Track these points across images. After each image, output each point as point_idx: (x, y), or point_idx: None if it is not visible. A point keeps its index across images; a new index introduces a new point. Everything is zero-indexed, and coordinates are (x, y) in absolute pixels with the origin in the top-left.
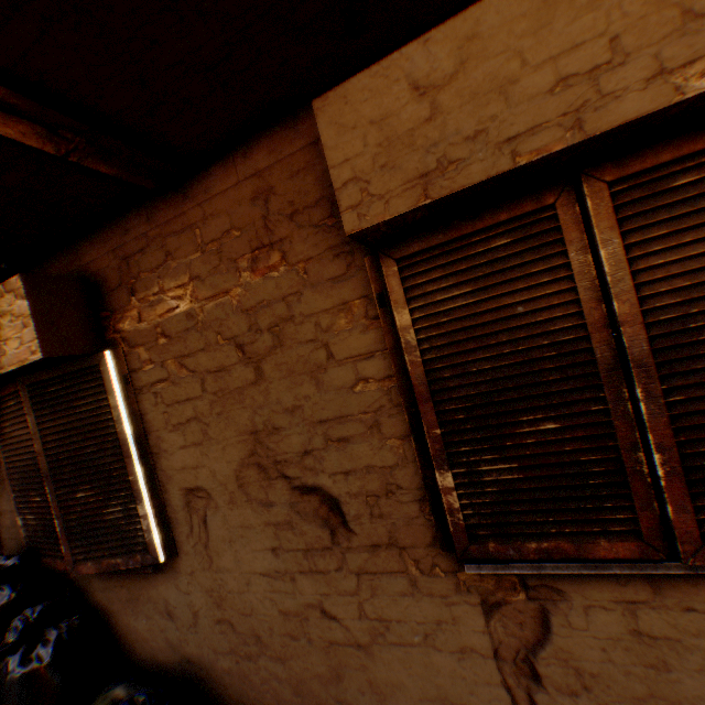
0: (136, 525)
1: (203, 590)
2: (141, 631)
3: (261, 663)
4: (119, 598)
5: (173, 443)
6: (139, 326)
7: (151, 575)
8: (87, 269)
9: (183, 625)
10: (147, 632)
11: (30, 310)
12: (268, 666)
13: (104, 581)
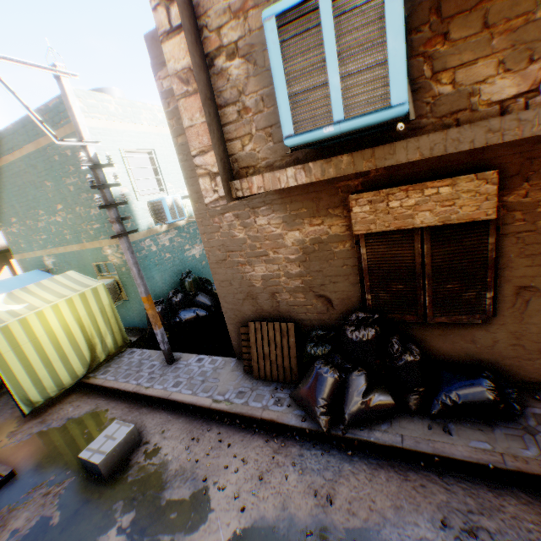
0: (480, 302)
1: (506, 332)
2: (443, 349)
3: (535, 362)
4: (431, 334)
5: (519, 264)
6: (520, 200)
7: (465, 325)
8: (485, 161)
9: (481, 346)
10: (448, 349)
11: (495, 191)
12: (540, 364)
13: (421, 326)
